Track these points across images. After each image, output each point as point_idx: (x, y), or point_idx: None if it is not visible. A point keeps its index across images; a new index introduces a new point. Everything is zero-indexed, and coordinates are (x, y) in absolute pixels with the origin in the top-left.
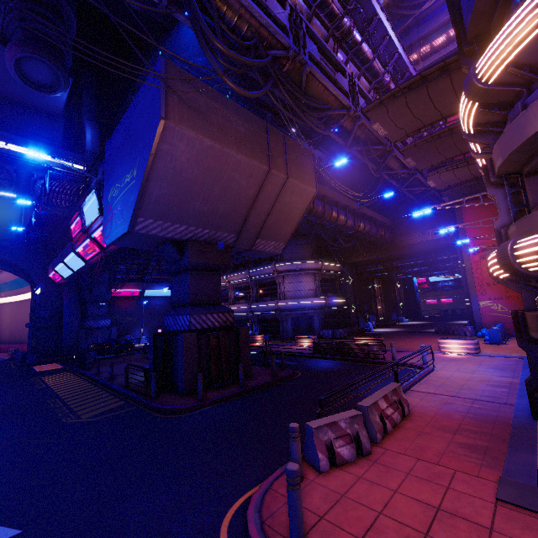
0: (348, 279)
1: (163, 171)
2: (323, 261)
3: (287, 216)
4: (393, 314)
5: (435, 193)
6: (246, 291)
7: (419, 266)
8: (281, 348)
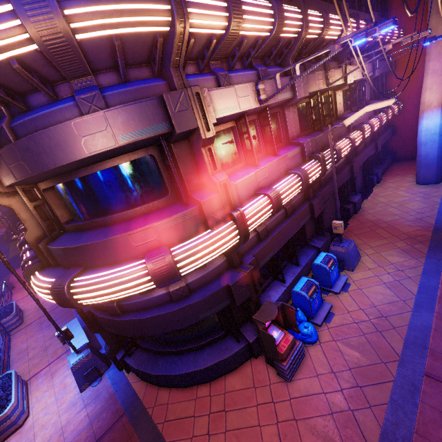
0: None
1: None
2: None
3: None
4: None
5: None
6: None
7: None
8: None
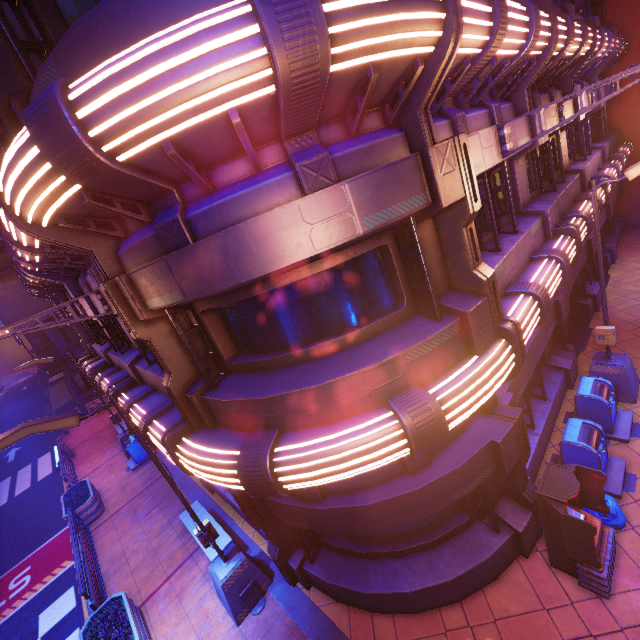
0: None
1: (3, 306)
2: None
3: None
4: None
5: None
6: None
7: None
8: None
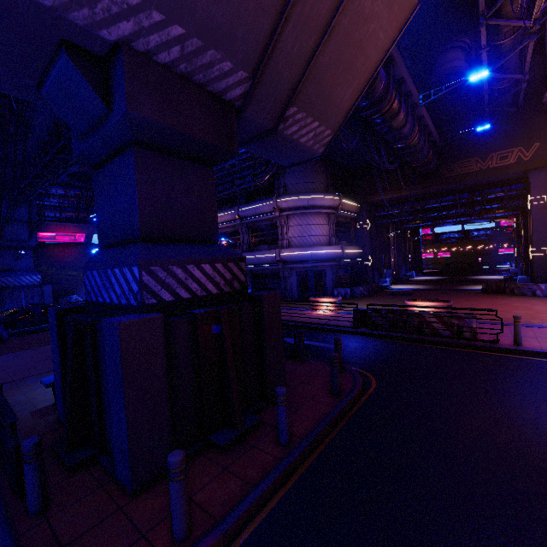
0: (366, 224)
1: None
2: (341, 197)
3: (354, 58)
4: (402, 268)
5: (520, 92)
6: (234, 237)
7: (458, 207)
8: (293, 315)
